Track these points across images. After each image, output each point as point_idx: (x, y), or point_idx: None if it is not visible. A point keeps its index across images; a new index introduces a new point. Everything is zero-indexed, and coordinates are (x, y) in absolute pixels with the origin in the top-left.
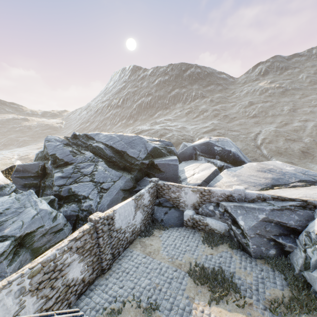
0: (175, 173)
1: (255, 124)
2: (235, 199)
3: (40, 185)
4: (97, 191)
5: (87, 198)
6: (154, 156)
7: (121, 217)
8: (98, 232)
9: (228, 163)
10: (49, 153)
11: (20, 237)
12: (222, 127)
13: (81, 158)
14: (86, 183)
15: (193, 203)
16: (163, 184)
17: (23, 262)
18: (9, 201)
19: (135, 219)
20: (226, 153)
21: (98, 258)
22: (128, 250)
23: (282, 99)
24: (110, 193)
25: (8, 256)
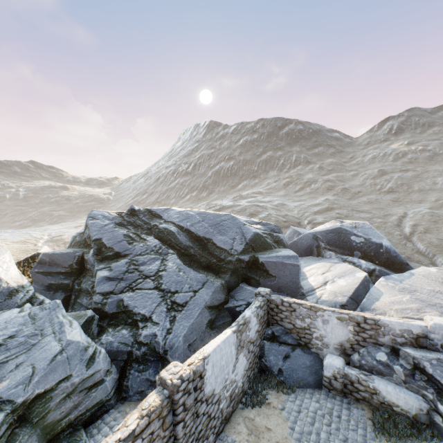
0: (294, 279)
1: (394, 202)
2: (436, 344)
3: (72, 288)
4: (165, 308)
5: (148, 320)
6: (256, 249)
7: (214, 370)
8: (176, 411)
9: (378, 265)
10: (92, 237)
11: (23, 403)
12: (342, 205)
13: (141, 247)
14: (147, 291)
15: (341, 342)
16: (280, 302)
17: None
18: (18, 320)
19: (236, 369)
20: (372, 247)
21: None
22: (223, 438)
23: (431, 167)
24: (189, 313)
25: None
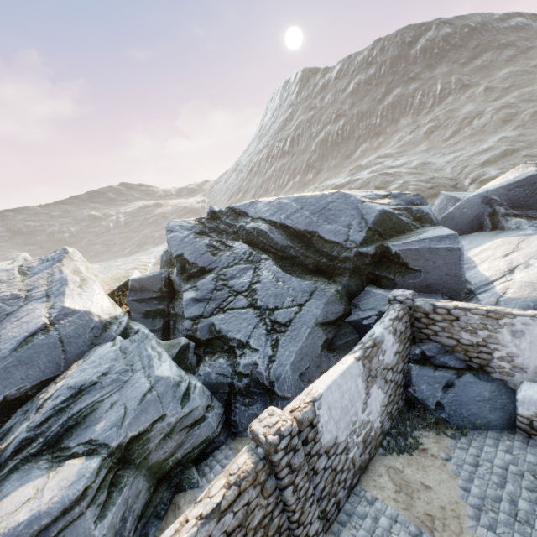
0: (453, 270)
1: None
2: None
3: (169, 313)
4: (265, 330)
5: (246, 346)
6: (385, 234)
7: (333, 413)
8: (279, 475)
9: None
10: (173, 254)
11: (118, 446)
12: (532, 141)
13: (227, 257)
14: (240, 310)
15: None
16: (430, 308)
17: (132, 500)
18: (110, 355)
19: (369, 407)
20: None
21: None
22: (358, 493)
23: None
24: (294, 334)
25: (97, 496)
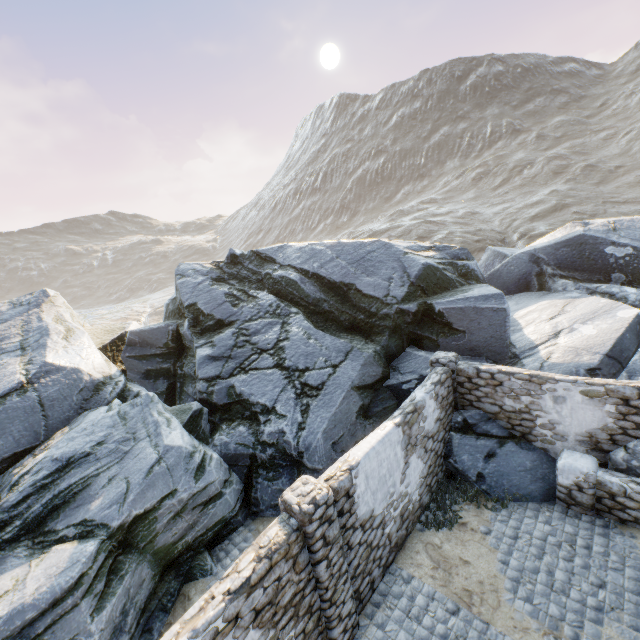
0: (498, 333)
1: None
2: None
3: (175, 373)
4: (293, 394)
5: (271, 411)
6: (428, 290)
7: (370, 483)
8: (312, 548)
9: None
10: (183, 303)
11: (120, 527)
12: (583, 197)
13: (250, 308)
14: (266, 371)
15: (590, 431)
16: (474, 372)
17: (134, 590)
18: (106, 421)
19: (407, 478)
20: None
21: (319, 619)
22: (394, 572)
23: None
24: (327, 398)
25: (94, 585)
